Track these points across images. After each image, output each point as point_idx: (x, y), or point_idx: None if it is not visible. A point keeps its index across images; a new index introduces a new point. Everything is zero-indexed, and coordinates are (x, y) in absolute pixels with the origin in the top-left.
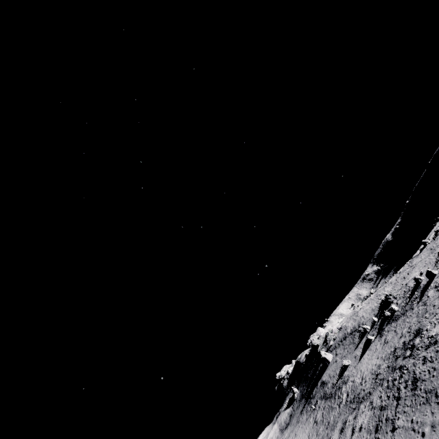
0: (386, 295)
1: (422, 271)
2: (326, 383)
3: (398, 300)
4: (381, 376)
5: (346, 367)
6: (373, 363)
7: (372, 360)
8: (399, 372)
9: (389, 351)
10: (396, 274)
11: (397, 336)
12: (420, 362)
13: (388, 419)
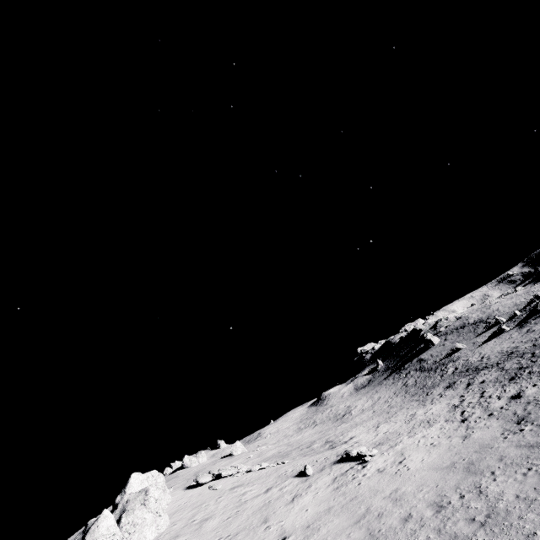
0: None
1: None
2: (426, 360)
3: None
4: (520, 352)
5: (458, 350)
6: (504, 346)
7: (503, 345)
8: None
9: (538, 336)
10: None
11: None
12: None
13: (533, 372)
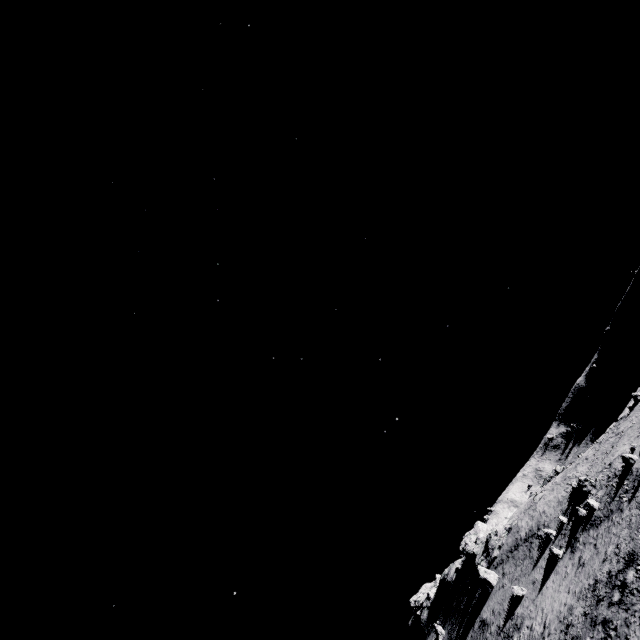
0: (579, 480)
1: (635, 446)
2: (488, 625)
3: (598, 489)
4: (574, 630)
5: (519, 599)
6: (561, 599)
7: (560, 594)
8: (603, 631)
9: (587, 584)
10: (593, 445)
11: (598, 557)
12: (636, 621)
13: None
